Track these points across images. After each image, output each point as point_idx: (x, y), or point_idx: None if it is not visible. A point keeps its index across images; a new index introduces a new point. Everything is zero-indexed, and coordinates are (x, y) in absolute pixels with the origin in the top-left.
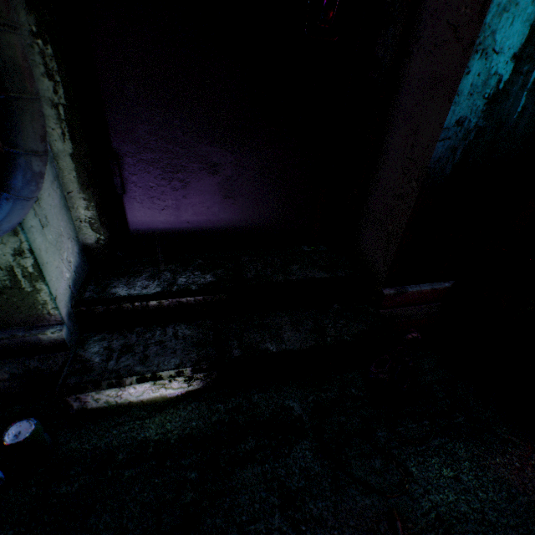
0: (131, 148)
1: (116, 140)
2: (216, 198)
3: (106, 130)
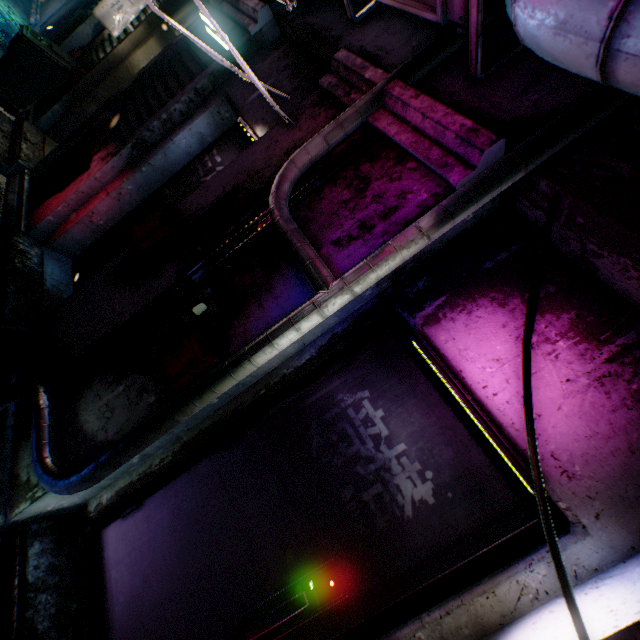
0: (148, 511)
1: (150, 500)
2: (129, 595)
3: (155, 492)
